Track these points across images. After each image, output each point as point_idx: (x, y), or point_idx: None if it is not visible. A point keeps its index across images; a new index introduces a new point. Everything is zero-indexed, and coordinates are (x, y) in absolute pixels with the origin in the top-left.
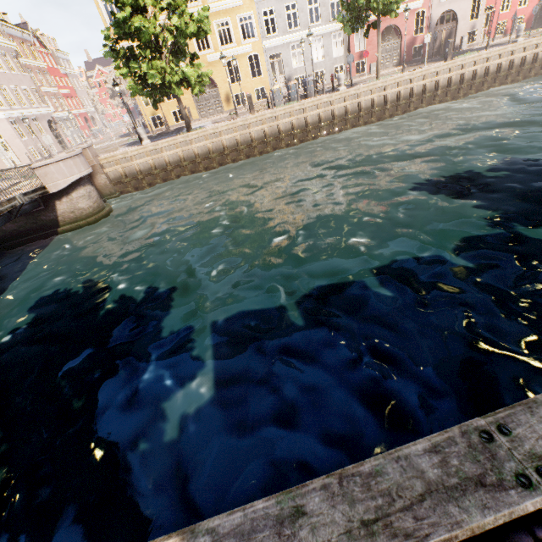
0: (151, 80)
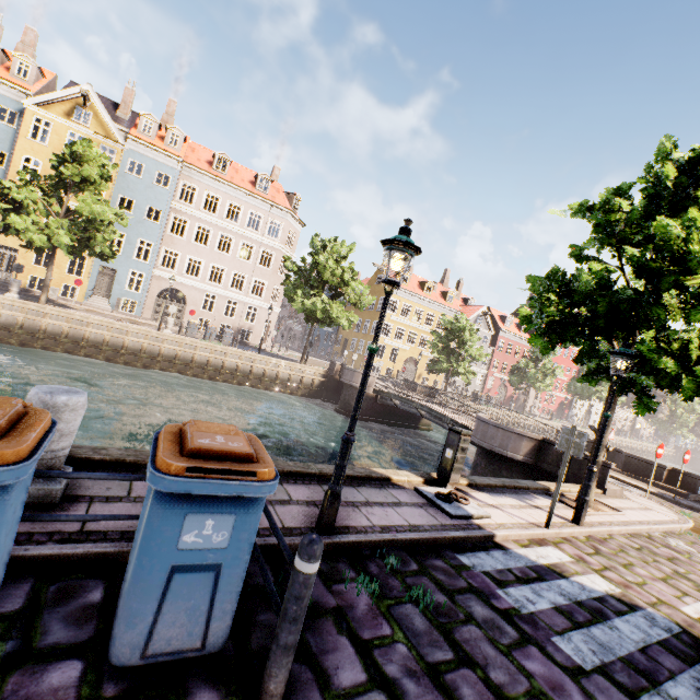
0: (461, 370)
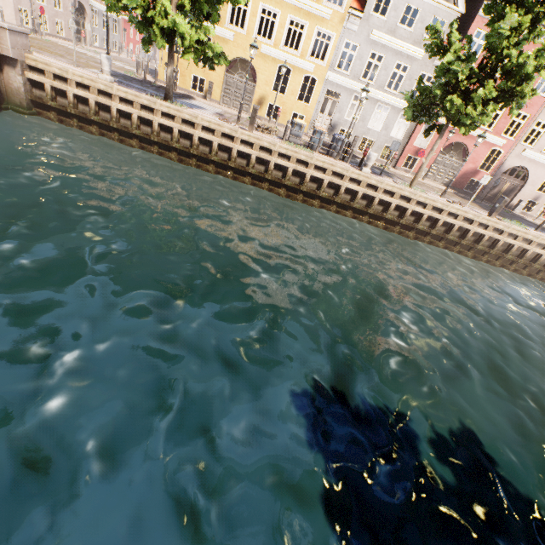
0: (127, 0)
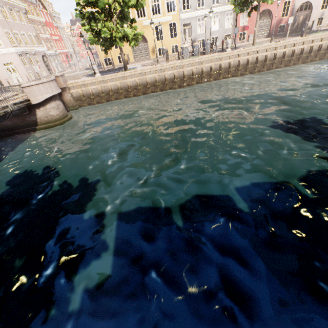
0: (103, 34)
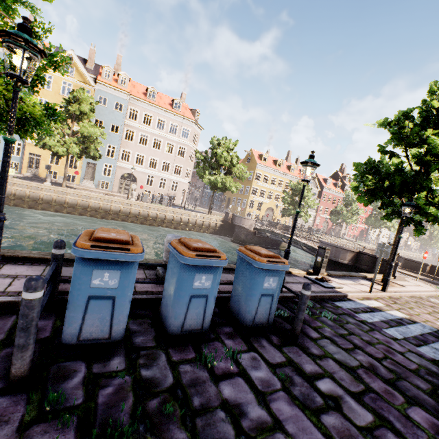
0: (302, 213)
